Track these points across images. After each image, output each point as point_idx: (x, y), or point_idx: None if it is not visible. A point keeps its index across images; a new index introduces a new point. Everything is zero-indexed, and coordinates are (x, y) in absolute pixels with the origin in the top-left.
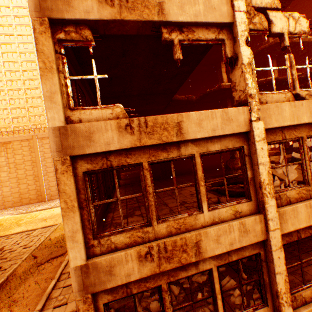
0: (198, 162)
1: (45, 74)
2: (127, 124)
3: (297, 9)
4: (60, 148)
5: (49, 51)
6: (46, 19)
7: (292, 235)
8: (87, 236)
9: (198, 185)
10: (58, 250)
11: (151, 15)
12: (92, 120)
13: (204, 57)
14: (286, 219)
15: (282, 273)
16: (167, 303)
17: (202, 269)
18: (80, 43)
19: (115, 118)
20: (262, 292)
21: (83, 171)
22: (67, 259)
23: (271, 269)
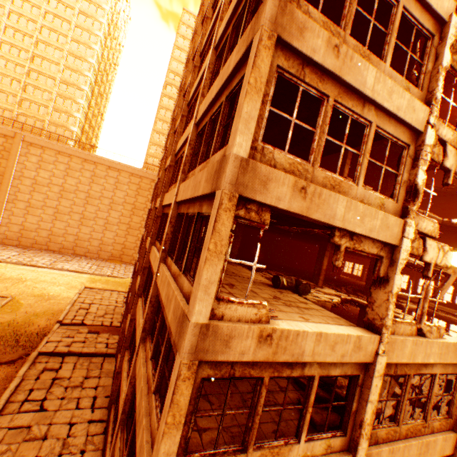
0: (315, 384)
1: (211, 258)
2: (269, 333)
3: None
4: (193, 349)
5: (226, 232)
6: (236, 194)
7: None
8: (177, 456)
9: (305, 409)
10: (4, 351)
11: (334, 218)
12: (234, 317)
13: None
14: None
15: None
16: None
17: None
18: (255, 223)
19: (257, 319)
20: None
21: (202, 376)
22: (21, 375)
23: None
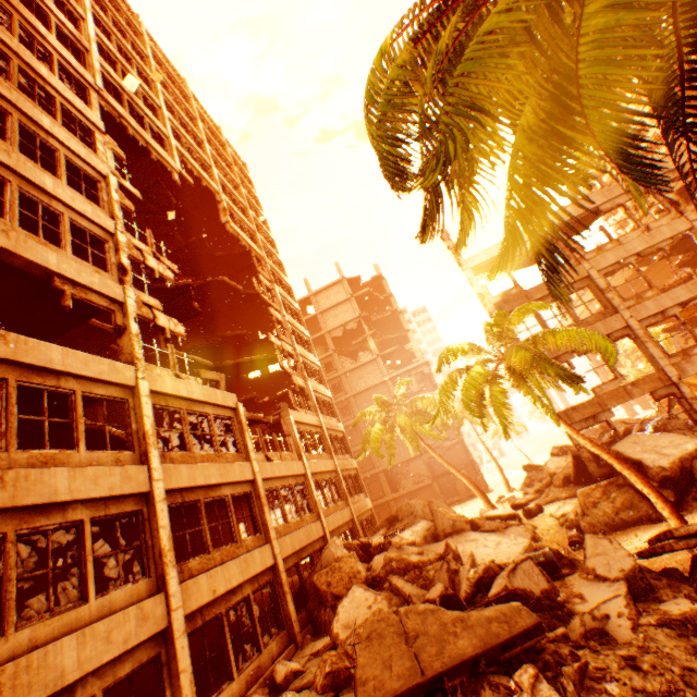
0: (81, 399)
1: None
2: (3, 334)
3: (195, 334)
4: None
5: None
6: None
7: (177, 496)
8: None
9: (77, 422)
10: None
11: (50, 264)
12: None
13: (69, 337)
14: (171, 475)
15: (167, 527)
16: (13, 562)
17: (72, 519)
18: None
19: None
20: (146, 560)
21: None
22: None
23: (156, 524)
